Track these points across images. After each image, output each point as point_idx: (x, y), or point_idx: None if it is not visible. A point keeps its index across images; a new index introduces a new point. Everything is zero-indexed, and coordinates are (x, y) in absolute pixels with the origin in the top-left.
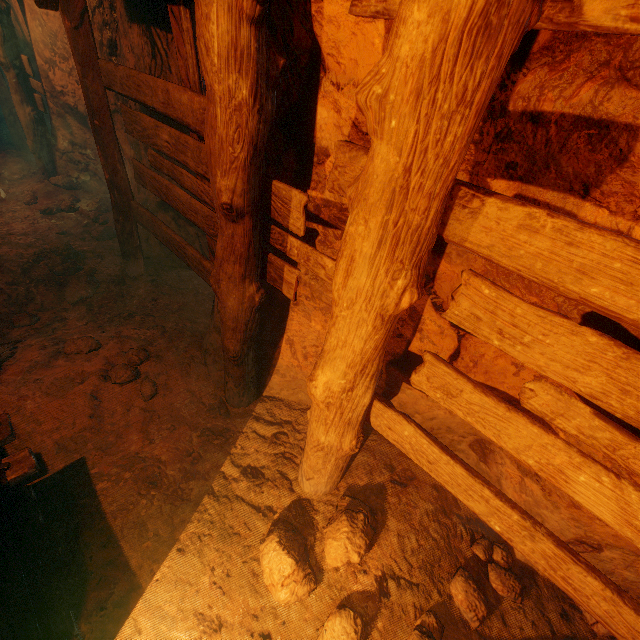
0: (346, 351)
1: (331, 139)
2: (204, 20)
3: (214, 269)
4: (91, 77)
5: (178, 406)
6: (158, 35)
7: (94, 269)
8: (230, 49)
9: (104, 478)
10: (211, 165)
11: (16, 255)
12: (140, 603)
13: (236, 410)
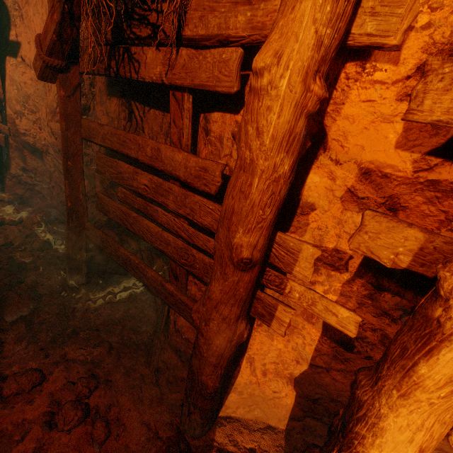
0: (421, 436)
1: (319, 197)
2: (263, 110)
3: (204, 307)
4: (73, 130)
5: (134, 448)
6: (136, 107)
7: (36, 281)
8: (285, 134)
9: None
10: (230, 221)
11: None
12: None
13: (196, 442)
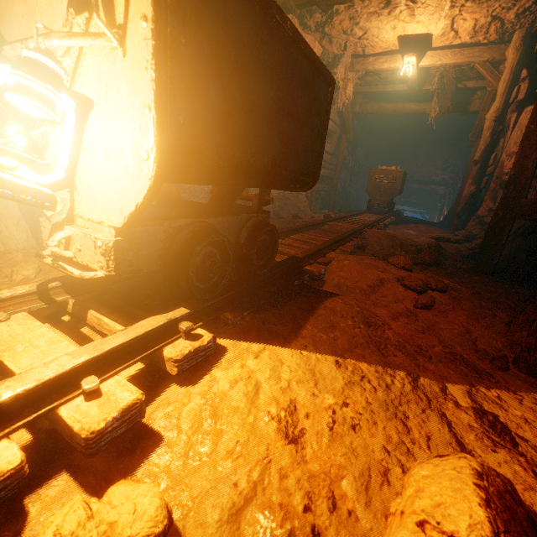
0: None
1: None
2: None
3: None
4: None
5: (442, 327)
6: None
7: (446, 258)
8: None
9: (342, 300)
10: None
11: (403, 239)
12: (277, 348)
13: (521, 374)
